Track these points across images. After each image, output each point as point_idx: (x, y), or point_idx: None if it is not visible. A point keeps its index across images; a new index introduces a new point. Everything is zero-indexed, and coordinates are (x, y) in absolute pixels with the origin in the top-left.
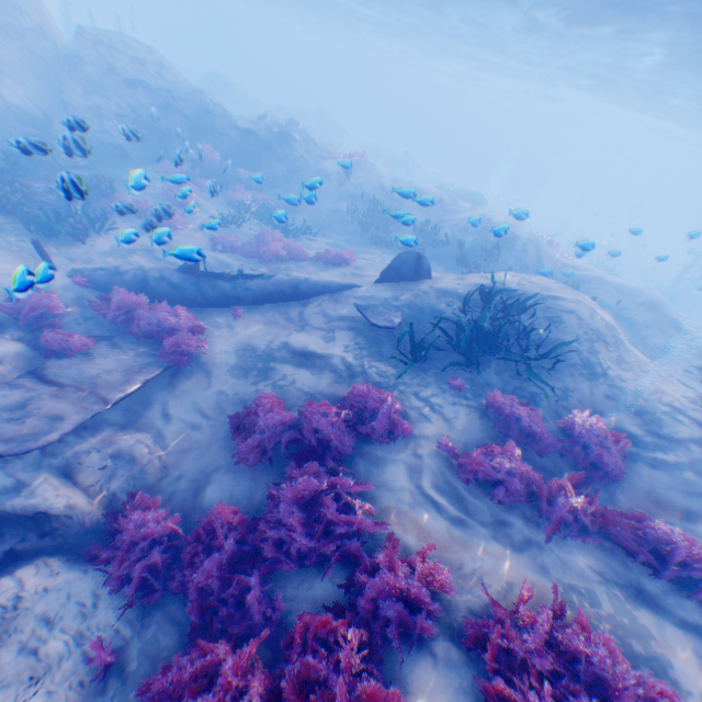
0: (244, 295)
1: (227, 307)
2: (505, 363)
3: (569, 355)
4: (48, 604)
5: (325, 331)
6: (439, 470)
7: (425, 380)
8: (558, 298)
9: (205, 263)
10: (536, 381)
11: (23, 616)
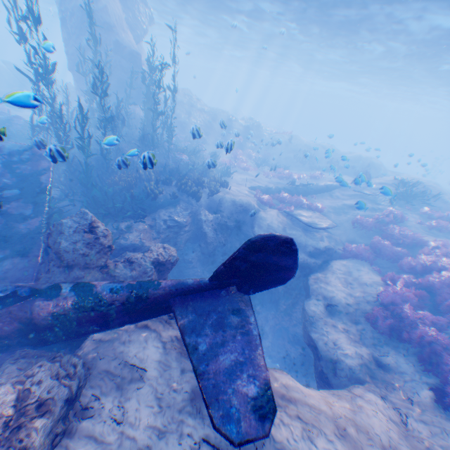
0: (310, 191)
1: (305, 196)
2: (416, 202)
3: (435, 198)
4: (351, 263)
5: (351, 199)
6: (421, 228)
7: (398, 208)
8: (422, 181)
9: (272, 183)
10: (429, 206)
11: (348, 265)
